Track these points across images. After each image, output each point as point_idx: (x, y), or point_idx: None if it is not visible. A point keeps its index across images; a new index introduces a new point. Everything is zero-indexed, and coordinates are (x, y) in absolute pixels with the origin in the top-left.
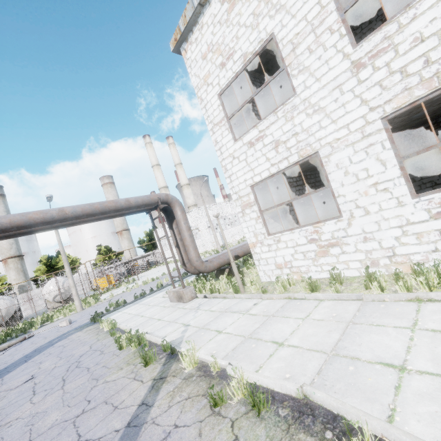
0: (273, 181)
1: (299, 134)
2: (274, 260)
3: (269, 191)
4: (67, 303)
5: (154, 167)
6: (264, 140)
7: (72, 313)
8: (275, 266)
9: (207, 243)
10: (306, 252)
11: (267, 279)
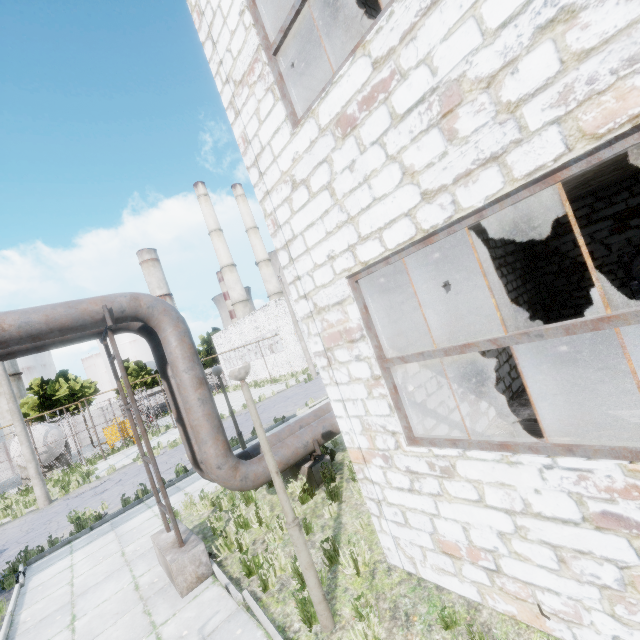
0: (416, 256)
1: (582, 9)
2: (430, 523)
3: (406, 282)
4: (55, 467)
5: (212, 233)
6: (396, 94)
7: (30, 509)
8: (435, 542)
9: (295, 359)
10: (575, 553)
11: (404, 564)
